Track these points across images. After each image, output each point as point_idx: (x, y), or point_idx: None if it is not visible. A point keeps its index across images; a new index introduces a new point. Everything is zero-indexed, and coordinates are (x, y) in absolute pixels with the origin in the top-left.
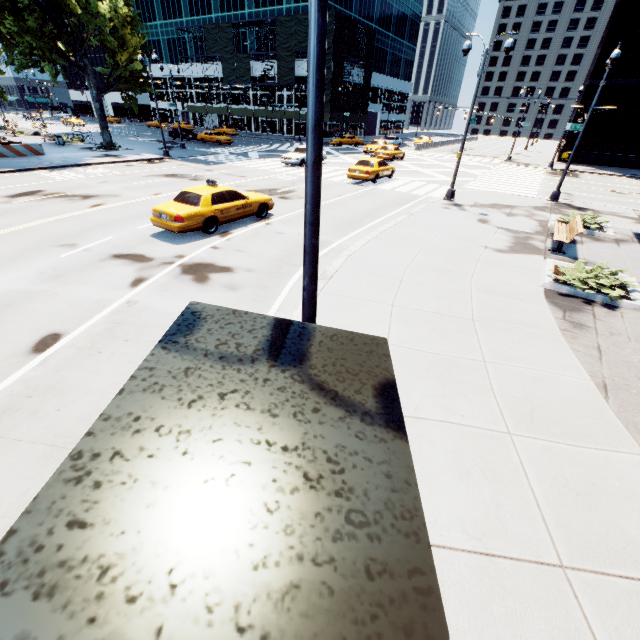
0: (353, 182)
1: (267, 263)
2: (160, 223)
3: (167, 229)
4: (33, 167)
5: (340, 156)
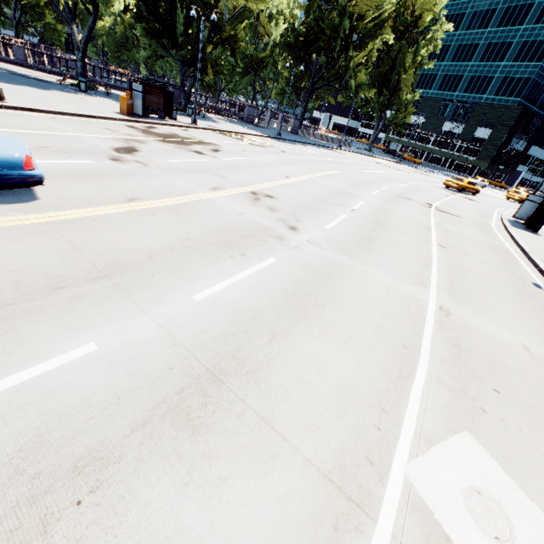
0: (507, 200)
1: (487, 204)
2: (448, 184)
3: (450, 186)
4: (361, 153)
5: (492, 189)
